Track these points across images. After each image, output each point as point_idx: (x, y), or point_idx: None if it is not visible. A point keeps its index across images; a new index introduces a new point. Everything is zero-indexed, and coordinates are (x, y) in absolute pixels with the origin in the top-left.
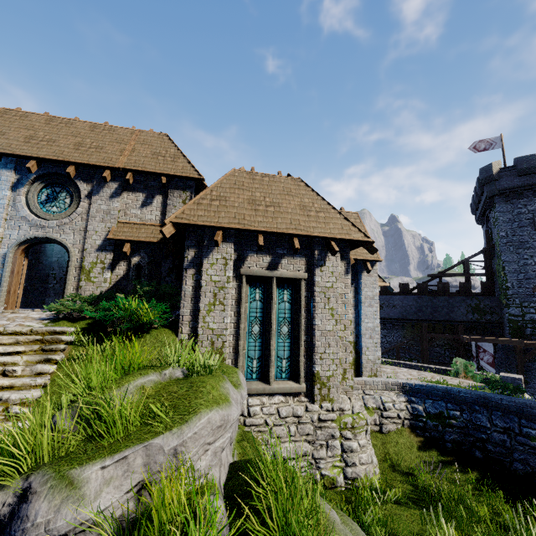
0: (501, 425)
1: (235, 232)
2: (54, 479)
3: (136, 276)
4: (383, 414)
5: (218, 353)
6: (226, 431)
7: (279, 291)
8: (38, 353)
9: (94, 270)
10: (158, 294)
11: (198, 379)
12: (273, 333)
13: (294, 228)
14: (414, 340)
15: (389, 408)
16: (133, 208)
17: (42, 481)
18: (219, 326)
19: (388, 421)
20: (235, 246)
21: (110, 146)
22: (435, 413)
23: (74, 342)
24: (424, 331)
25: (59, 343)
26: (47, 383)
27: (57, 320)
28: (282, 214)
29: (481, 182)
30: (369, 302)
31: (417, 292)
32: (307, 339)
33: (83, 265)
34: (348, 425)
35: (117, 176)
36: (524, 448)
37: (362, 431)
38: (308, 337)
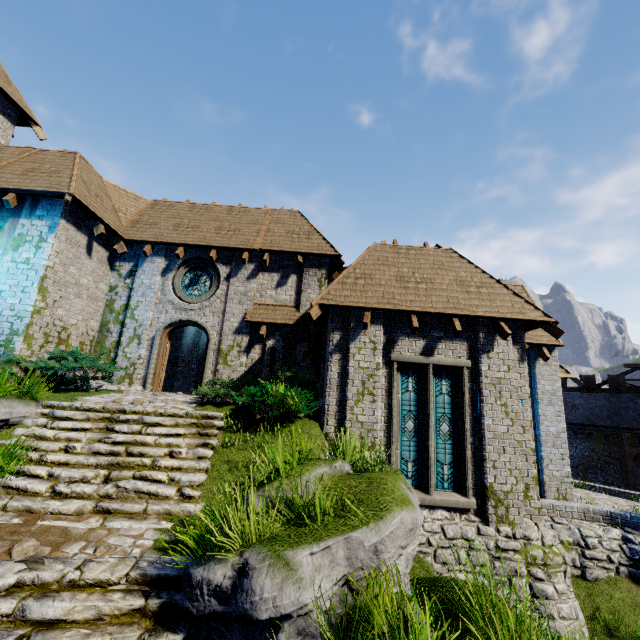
0: None
1: (383, 313)
2: (271, 557)
3: (270, 361)
4: (585, 552)
5: (368, 451)
6: (414, 537)
7: (435, 380)
8: (196, 437)
9: (230, 354)
10: (296, 380)
11: (373, 476)
12: (431, 431)
13: (452, 307)
14: (609, 456)
15: (594, 545)
16: (268, 288)
17: (258, 558)
18: (369, 419)
19: (593, 564)
20: (384, 328)
21: (247, 227)
22: None
23: (223, 428)
24: (625, 443)
25: (212, 428)
26: (208, 467)
27: (203, 404)
28: (436, 292)
29: None
30: (549, 399)
31: (609, 388)
32: (474, 442)
33: (221, 348)
34: (538, 560)
35: (254, 257)
36: None
37: (558, 572)
38: (475, 439)
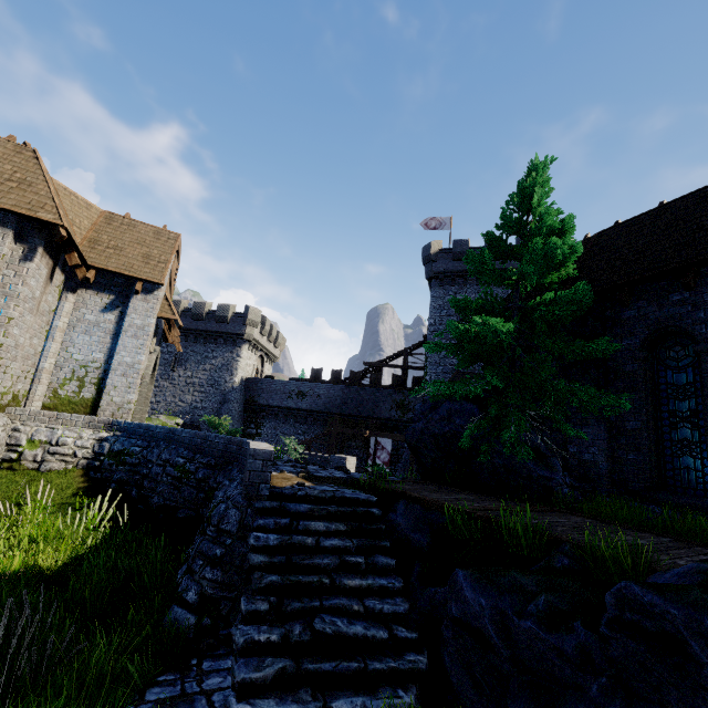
0: (164, 458)
1: None
2: None
3: None
4: (50, 448)
5: None
6: None
7: None
8: None
9: None
10: None
11: None
12: None
13: None
14: None
15: (65, 443)
16: None
17: None
18: None
19: (54, 458)
20: None
21: None
22: (118, 450)
23: None
24: (334, 424)
25: None
26: None
27: None
28: None
29: (423, 261)
30: (135, 332)
31: (349, 382)
32: None
33: None
34: None
35: None
36: (168, 479)
37: None
38: None
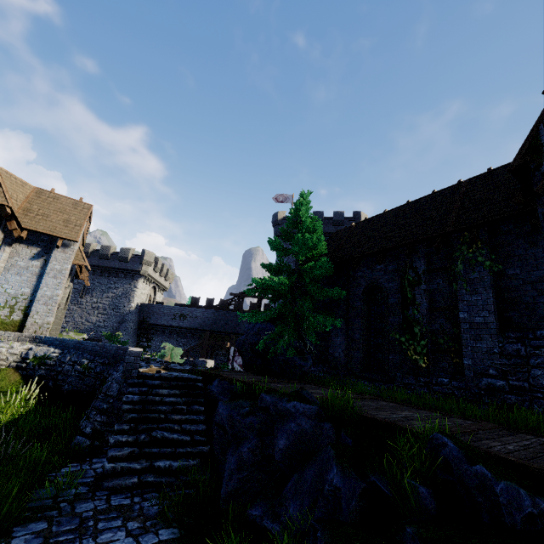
0: (73, 360)
1: None
2: None
3: None
4: None
5: None
6: None
7: None
8: None
9: None
10: None
11: None
12: None
13: None
14: None
15: (0, 351)
16: None
17: None
18: None
19: None
20: None
21: None
22: (40, 356)
23: None
24: (205, 338)
25: None
26: None
27: None
28: None
29: (272, 224)
30: (55, 274)
31: (219, 307)
32: None
33: None
34: None
35: None
36: (75, 373)
37: None
38: None
